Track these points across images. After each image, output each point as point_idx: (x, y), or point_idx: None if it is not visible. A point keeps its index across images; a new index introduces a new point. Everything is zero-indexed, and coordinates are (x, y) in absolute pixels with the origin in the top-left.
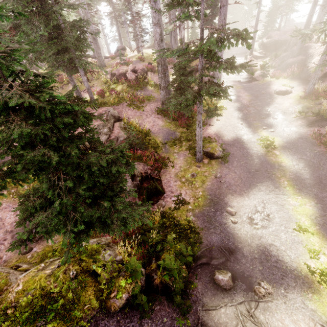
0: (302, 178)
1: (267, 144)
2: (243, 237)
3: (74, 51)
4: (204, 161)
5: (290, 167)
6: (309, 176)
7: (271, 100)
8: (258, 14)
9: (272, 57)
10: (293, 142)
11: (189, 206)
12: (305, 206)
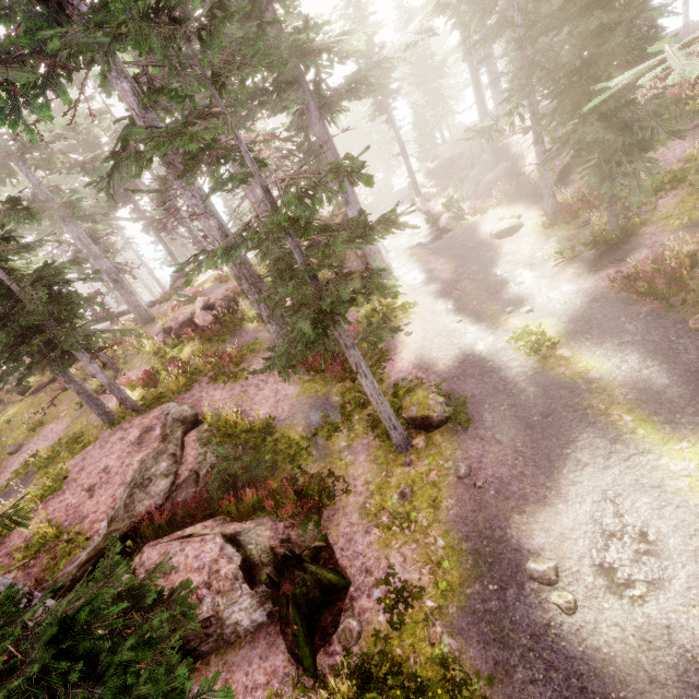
0: (657, 390)
1: (535, 343)
2: (622, 655)
3: (56, 324)
4: (416, 444)
5: (614, 375)
6: (667, 378)
7: (494, 253)
8: (397, 133)
9: (456, 185)
10: (583, 316)
11: (427, 601)
12: None
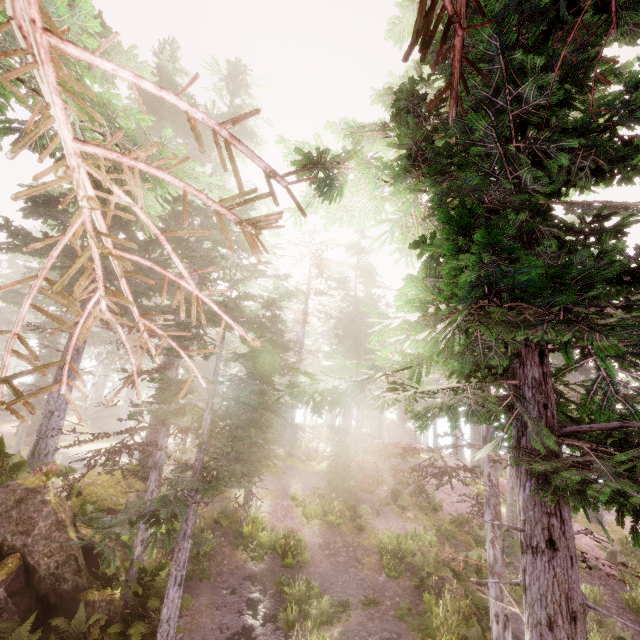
0: None
1: None
2: None
3: None
4: None
5: None
6: None
7: None
8: None
9: None
10: None
11: None
12: None
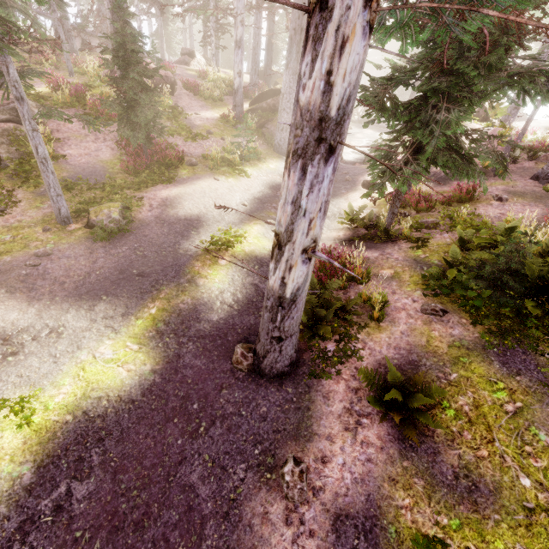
0: (200, 317)
1: (219, 240)
2: None
3: None
4: (70, 226)
5: (208, 291)
6: (219, 318)
7: (344, 192)
8: None
9: None
10: None
11: None
12: (118, 367)
